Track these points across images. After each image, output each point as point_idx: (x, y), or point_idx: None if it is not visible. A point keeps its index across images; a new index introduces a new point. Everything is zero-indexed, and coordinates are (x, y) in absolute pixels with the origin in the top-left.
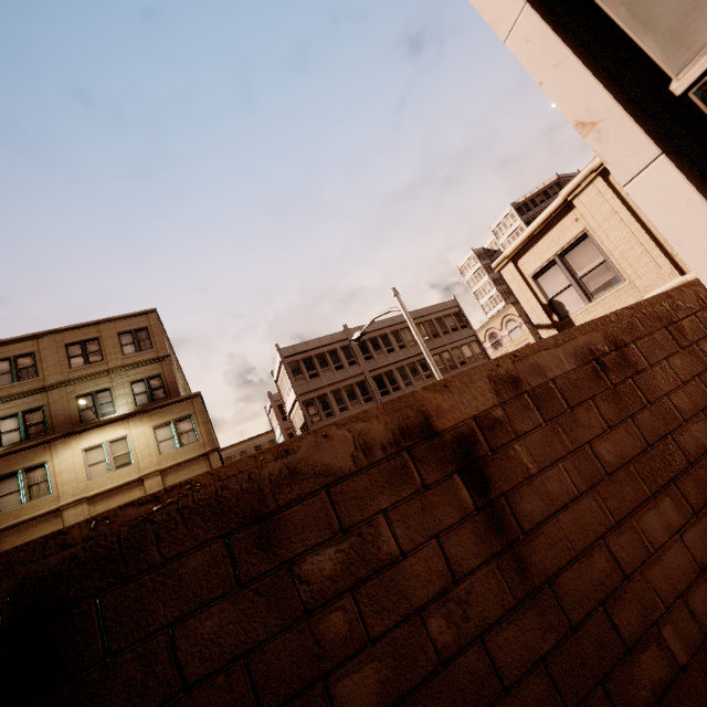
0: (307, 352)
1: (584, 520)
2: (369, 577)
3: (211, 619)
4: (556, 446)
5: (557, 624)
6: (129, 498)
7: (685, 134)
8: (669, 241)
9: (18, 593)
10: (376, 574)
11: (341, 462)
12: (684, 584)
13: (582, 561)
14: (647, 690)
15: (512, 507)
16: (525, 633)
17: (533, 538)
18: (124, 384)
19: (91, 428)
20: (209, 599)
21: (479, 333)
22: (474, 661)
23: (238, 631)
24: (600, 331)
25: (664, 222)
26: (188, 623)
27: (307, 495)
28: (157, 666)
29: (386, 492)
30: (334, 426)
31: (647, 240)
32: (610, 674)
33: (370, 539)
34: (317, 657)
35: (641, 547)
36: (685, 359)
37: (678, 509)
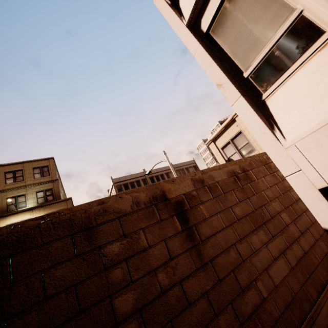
0: (125, 181)
1: (227, 237)
2: (134, 255)
3: (61, 269)
4: (217, 207)
5: (213, 278)
6: None
7: (249, 90)
8: (246, 125)
9: None
10: (137, 254)
11: (126, 208)
12: (267, 265)
13: (225, 253)
14: (250, 307)
15: (197, 230)
16: (199, 281)
17: (205, 243)
18: (32, 193)
19: (12, 214)
20: (61, 261)
21: None
22: (176, 292)
23: (73, 275)
24: (237, 165)
25: (244, 118)
26: (51, 270)
27: (110, 220)
28: (34, 288)
29: (144, 221)
30: (124, 194)
31: None
32: (234, 300)
33: (136, 240)
34: (107, 287)
35: (250, 249)
36: (271, 178)
37: (266, 235)
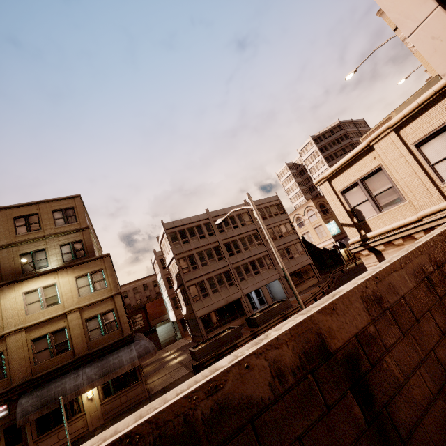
0: (182, 226)
1: (440, 421)
2: None
3: None
4: (413, 355)
5: None
6: (56, 327)
7: None
8: None
9: None
10: None
11: (262, 392)
12: None
13: None
14: None
15: (391, 417)
16: None
17: (409, 445)
18: (55, 247)
19: (29, 277)
20: None
21: (290, 216)
22: None
23: None
24: (426, 254)
25: None
26: None
27: (235, 432)
28: None
29: (298, 417)
30: (253, 356)
31: (424, 176)
32: None
33: None
34: None
35: None
36: None
37: None
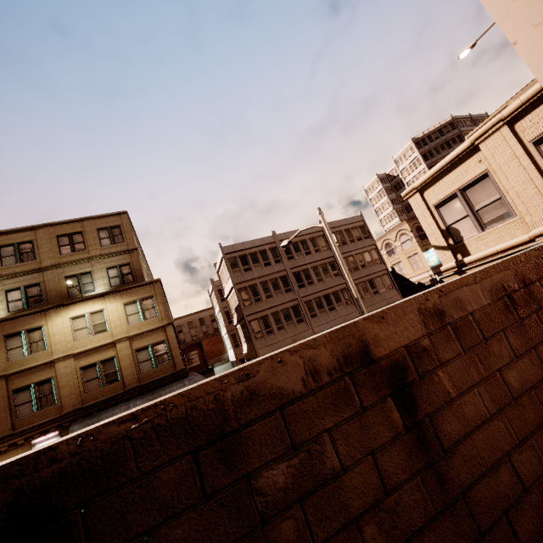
0: (243, 251)
1: (493, 440)
2: (315, 489)
3: (181, 527)
4: (472, 373)
5: (468, 531)
6: (105, 356)
7: None
8: None
9: (13, 504)
10: (320, 487)
11: (293, 385)
12: None
13: (491, 476)
14: None
15: (434, 427)
16: (442, 539)
17: (451, 455)
18: (101, 269)
19: (76, 302)
20: (179, 509)
21: (378, 242)
22: None
23: (203, 538)
24: (511, 270)
25: None
26: (161, 531)
27: (264, 415)
28: None
29: (330, 413)
30: (287, 353)
31: (542, 183)
32: None
33: (316, 455)
34: None
35: (538, 463)
36: None
37: None
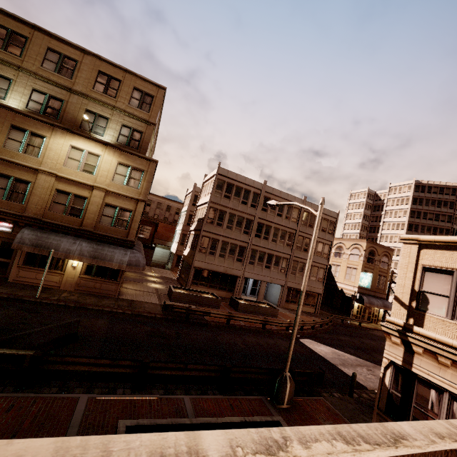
0: (233, 181)
1: None
2: None
3: None
4: None
5: None
6: (80, 193)
7: None
8: None
9: None
10: None
11: None
12: None
13: None
14: None
15: None
16: None
17: None
18: (118, 122)
19: (83, 135)
20: None
21: (334, 240)
22: None
23: None
24: None
25: None
26: None
27: None
28: None
29: None
30: None
31: None
32: None
33: None
34: None
35: None
36: None
37: None
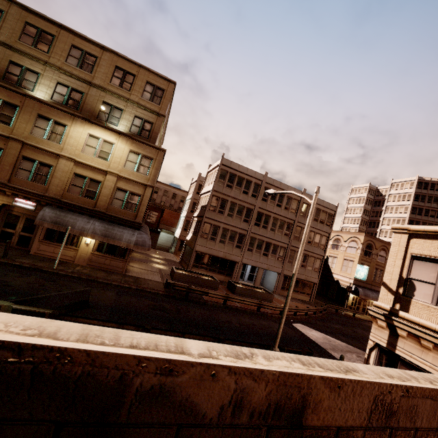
0: (236, 171)
1: None
2: None
3: None
4: None
5: None
6: (95, 177)
7: None
8: None
9: None
10: None
11: (209, 408)
12: None
13: None
14: None
15: None
16: None
17: None
18: (131, 114)
19: (99, 125)
20: None
21: (332, 233)
22: None
23: None
24: None
25: None
26: None
27: (159, 423)
28: None
29: None
30: (226, 370)
31: None
32: None
33: None
34: None
35: None
36: None
37: None
